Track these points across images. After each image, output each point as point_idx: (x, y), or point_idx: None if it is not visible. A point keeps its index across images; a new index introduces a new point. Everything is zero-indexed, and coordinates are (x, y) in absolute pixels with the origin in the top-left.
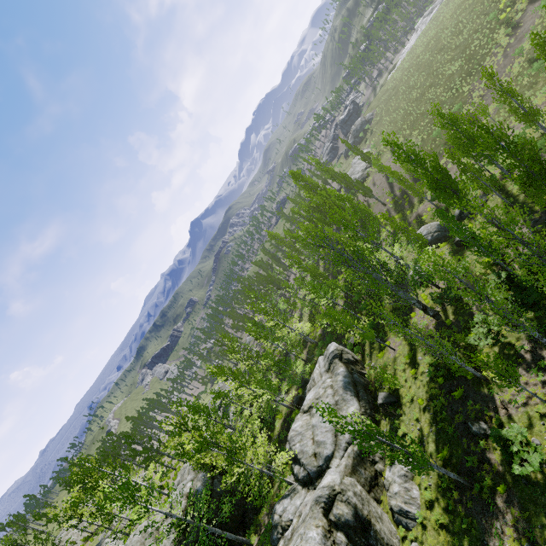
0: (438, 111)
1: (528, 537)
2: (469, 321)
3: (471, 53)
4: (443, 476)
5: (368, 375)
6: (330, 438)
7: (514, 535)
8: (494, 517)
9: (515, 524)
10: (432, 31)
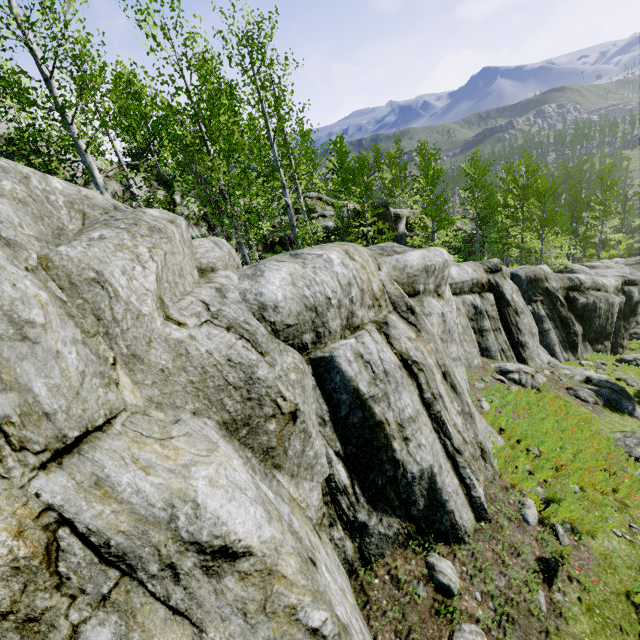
0: None
1: None
2: None
3: None
4: None
5: None
6: None
7: None
8: None
9: None
10: None
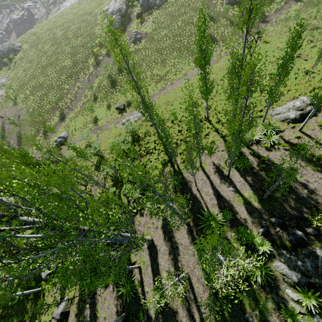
0: None
1: None
2: None
3: (77, 60)
4: None
5: None
6: None
7: None
8: None
9: None
10: (71, 15)
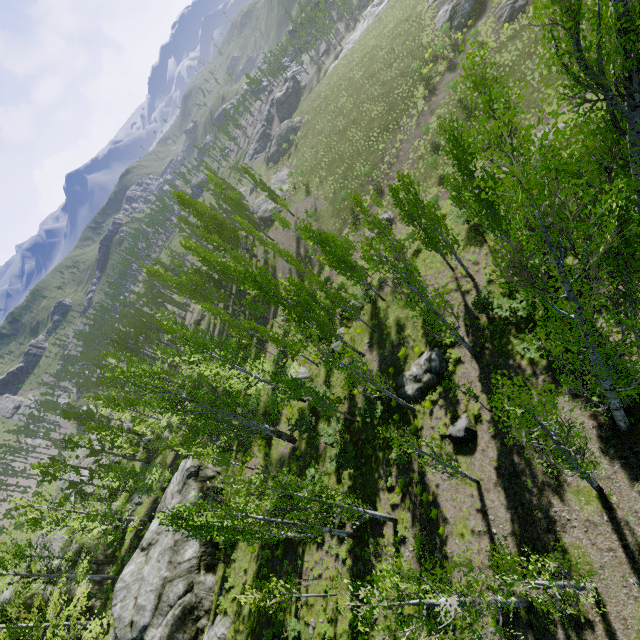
0: (306, 227)
1: None
2: (308, 466)
3: (393, 101)
4: None
5: (226, 494)
6: (152, 601)
7: None
8: None
9: None
10: (371, 41)
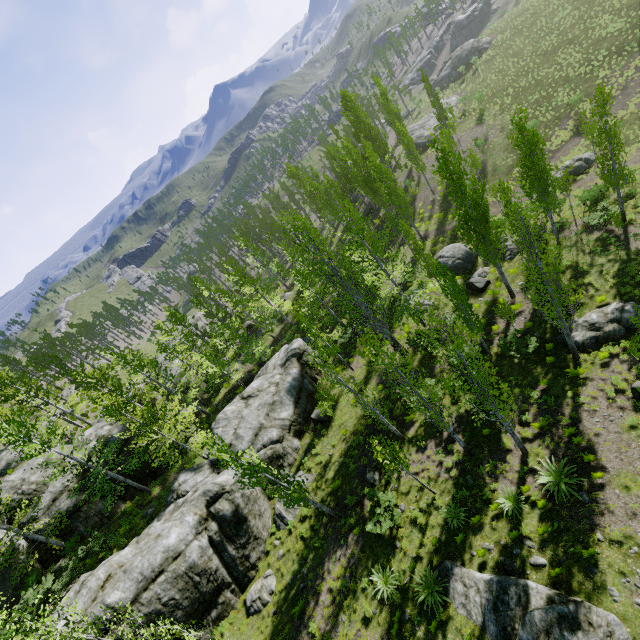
0: (520, 121)
1: (353, 570)
2: (423, 379)
3: None
4: (323, 503)
5: (320, 383)
6: (250, 436)
7: (345, 565)
8: (340, 547)
9: (350, 558)
10: None
